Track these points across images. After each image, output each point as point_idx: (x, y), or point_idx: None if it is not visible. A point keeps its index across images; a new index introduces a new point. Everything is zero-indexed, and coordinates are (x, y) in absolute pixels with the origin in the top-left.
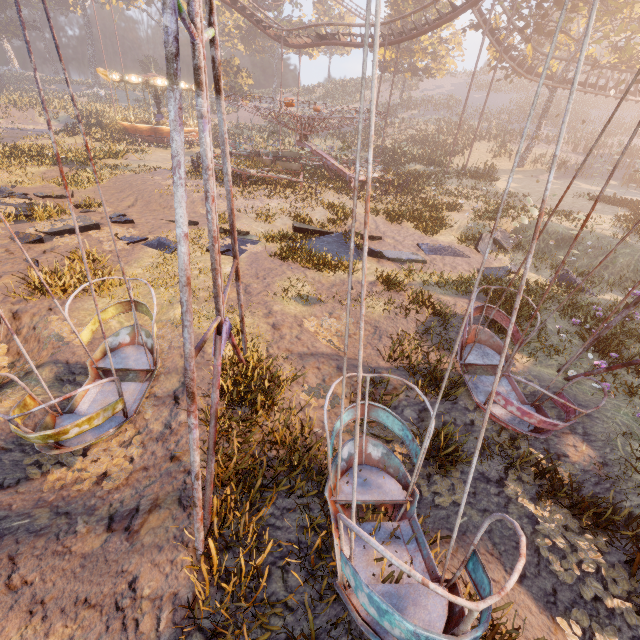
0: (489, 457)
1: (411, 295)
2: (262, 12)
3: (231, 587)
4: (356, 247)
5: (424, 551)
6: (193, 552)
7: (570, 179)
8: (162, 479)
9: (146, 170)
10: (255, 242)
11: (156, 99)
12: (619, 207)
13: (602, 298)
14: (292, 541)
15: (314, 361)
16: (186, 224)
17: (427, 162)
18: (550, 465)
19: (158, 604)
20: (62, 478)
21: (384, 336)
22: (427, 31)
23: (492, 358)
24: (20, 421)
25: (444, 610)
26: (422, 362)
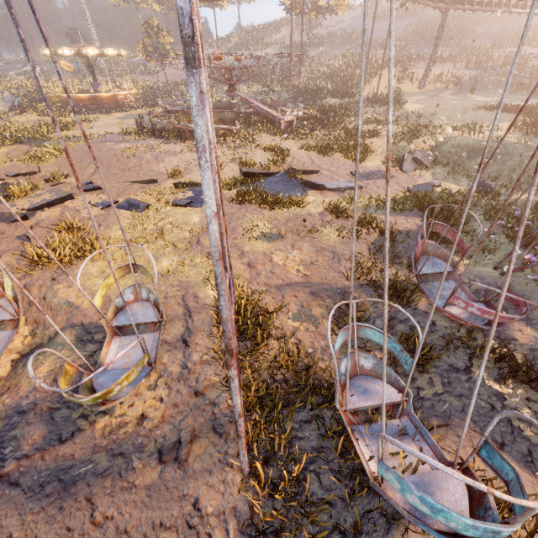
0: (454, 350)
1: (358, 220)
2: None
3: (282, 497)
4: (300, 183)
5: (428, 441)
6: (238, 471)
7: (466, 93)
8: (193, 413)
9: (98, 137)
10: None
11: (90, 68)
12: (515, 114)
13: (515, 198)
14: (315, 447)
15: (290, 290)
16: (214, 204)
17: (341, 95)
18: (504, 349)
19: (223, 518)
20: (107, 424)
21: (342, 259)
22: None
23: (441, 266)
24: (66, 387)
25: (464, 490)
26: (380, 277)
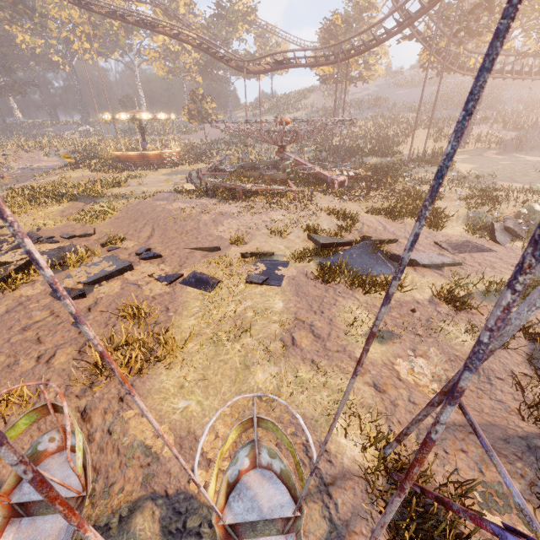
0: None
1: None
2: (223, 49)
3: None
4: (386, 257)
5: None
6: None
7: (512, 153)
8: None
9: (150, 195)
10: (284, 263)
11: (141, 130)
12: None
13: None
14: None
15: (452, 439)
16: None
17: (382, 154)
18: None
19: None
20: None
21: (493, 377)
22: (375, 46)
23: None
24: None
25: None
26: None
